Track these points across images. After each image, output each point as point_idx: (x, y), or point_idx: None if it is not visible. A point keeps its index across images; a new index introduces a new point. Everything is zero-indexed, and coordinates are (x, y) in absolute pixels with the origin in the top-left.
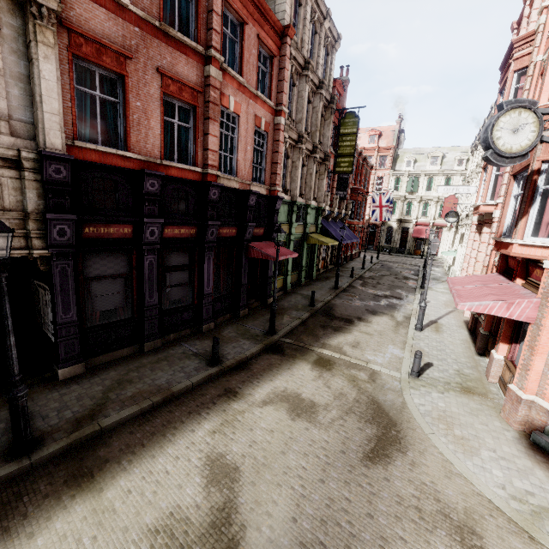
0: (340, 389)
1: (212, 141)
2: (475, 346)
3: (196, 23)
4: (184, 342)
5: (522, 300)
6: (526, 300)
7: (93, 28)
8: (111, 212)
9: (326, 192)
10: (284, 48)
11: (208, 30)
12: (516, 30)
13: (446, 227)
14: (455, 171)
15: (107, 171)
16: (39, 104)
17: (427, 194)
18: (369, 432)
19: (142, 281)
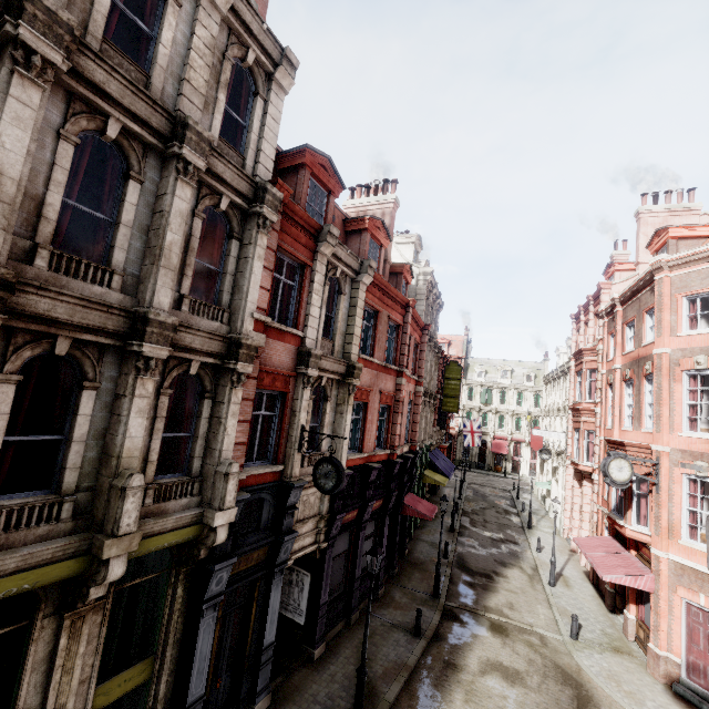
0: (527, 655)
1: (398, 428)
2: (605, 602)
3: (396, 352)
4: (373, 612)
5: (643, 575)
6: (645, 575)
7: (361, 381)
8: (352, 501)
9: (433, 428)
10: (424, 337)
11: (401, 354)
12: (575, 320)
13: (524, 443)
14: (526, 386)
15: (353, 470)
16: (341, 440)
17: (501, 406)
18: (568, 693)
19: (355, 555)
